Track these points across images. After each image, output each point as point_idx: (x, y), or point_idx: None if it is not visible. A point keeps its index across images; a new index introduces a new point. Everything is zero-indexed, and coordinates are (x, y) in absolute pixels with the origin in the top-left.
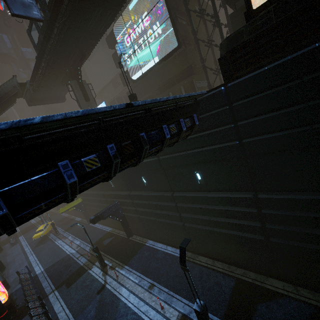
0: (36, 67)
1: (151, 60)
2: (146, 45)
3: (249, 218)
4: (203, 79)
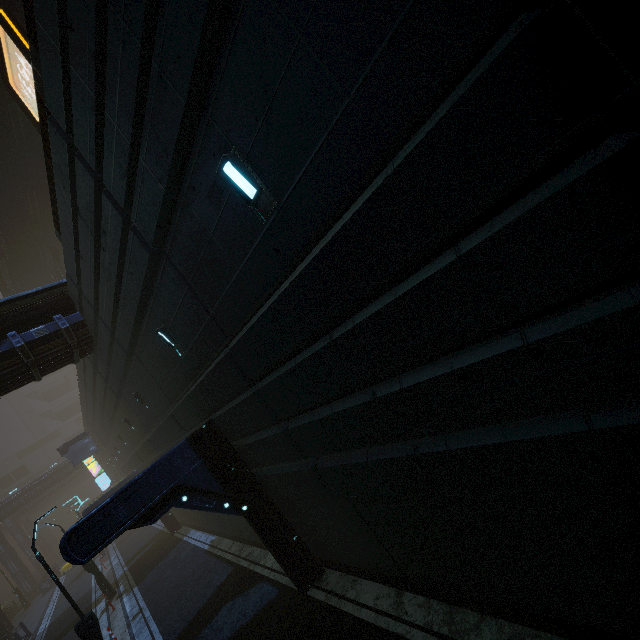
0: (3, 288)
1: None
2: None
3: None
4: None
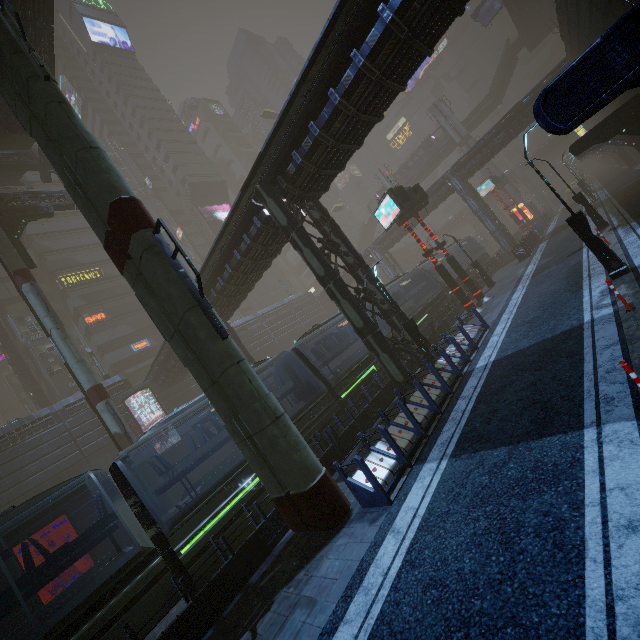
0: (517, 26)
1: None
2: None
3: None
4: None
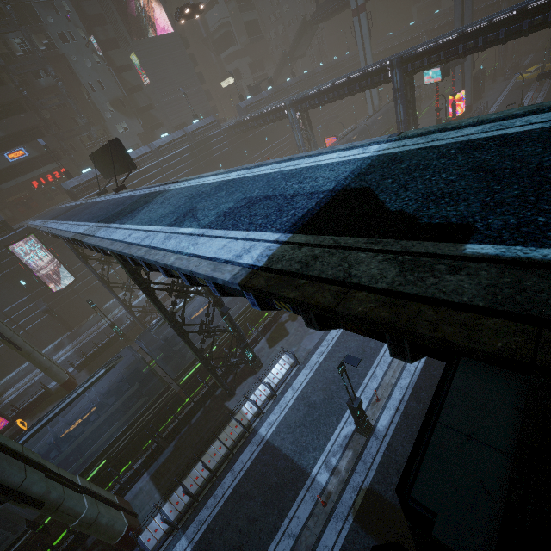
0: None
1: None
2: None
3: None
4: None
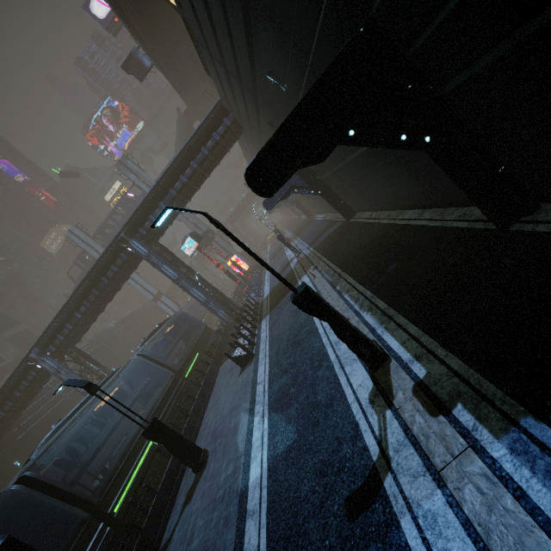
0: (180, 94)
1: None
2: None
3: None
4: None
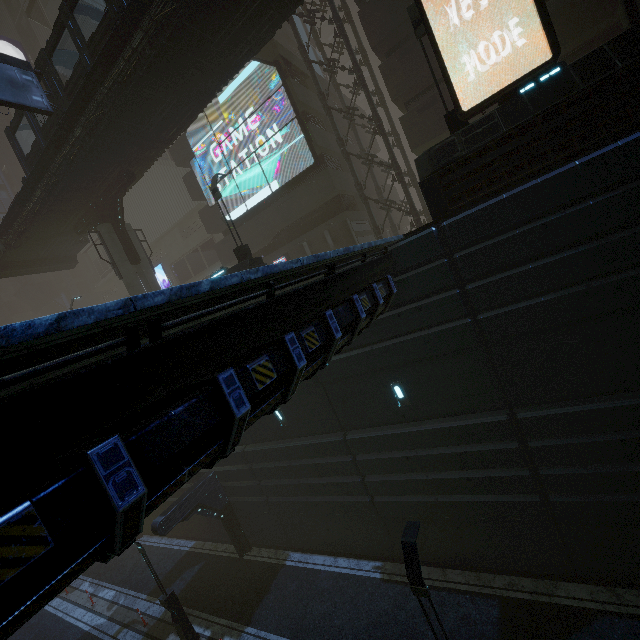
0: (20, 199)
1: (265, 187)
2: (253, 161)
3: (506, 463)
4: (361, 218)
